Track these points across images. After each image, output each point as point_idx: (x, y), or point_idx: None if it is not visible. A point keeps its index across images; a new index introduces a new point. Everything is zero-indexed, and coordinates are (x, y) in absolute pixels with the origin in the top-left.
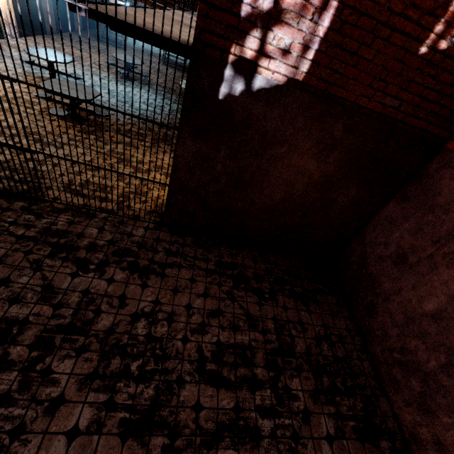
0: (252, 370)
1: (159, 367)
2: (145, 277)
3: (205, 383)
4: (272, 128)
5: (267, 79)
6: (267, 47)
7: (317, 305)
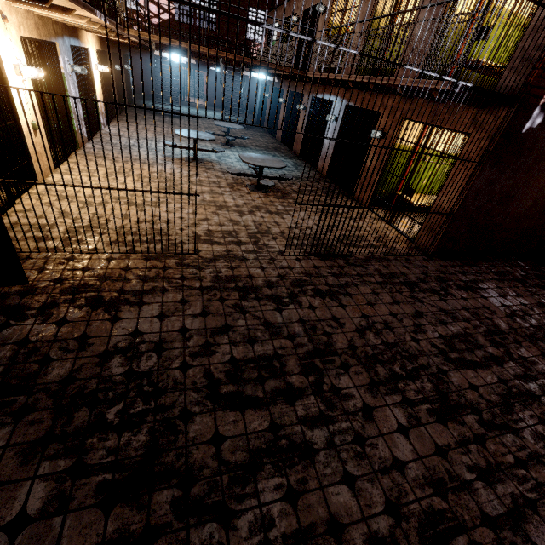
0: None
1: None
2: (476, 292)
3: None
4: None
5: None
6: None
7: None
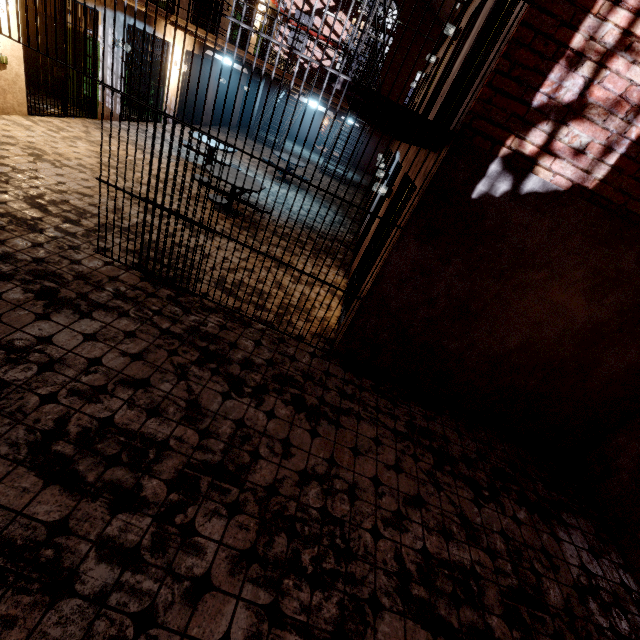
0: (483, 617)
1: (342, 569)
2: (315, 421)
3: (413, 619)
4: (533, 245)
5: (543, 181)
6: (555, 143)
7: (565, 529)
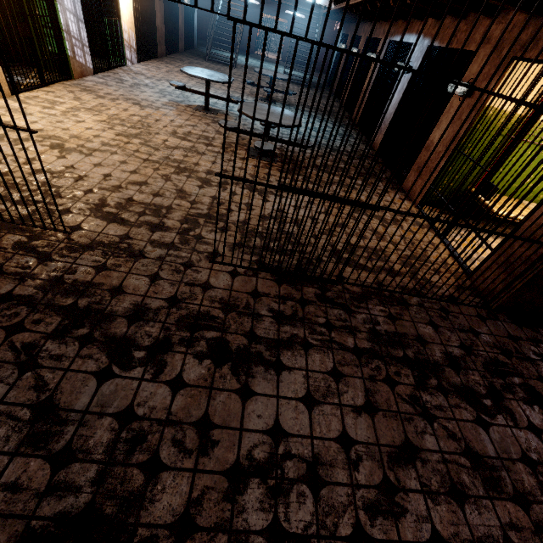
0: None
1: None
2: None
3: None
4: None
5: None
6: None
7: None
